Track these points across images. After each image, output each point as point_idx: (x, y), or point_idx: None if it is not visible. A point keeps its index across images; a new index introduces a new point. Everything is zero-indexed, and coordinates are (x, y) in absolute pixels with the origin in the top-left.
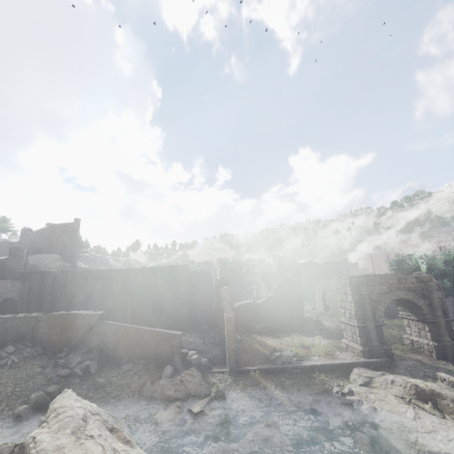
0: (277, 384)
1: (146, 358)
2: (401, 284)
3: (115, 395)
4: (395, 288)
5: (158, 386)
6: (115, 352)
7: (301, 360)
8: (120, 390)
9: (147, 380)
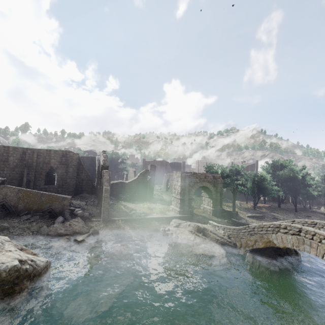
0: (130, 227)
1: (42, 212)
2: (205, 179)
3: (18, 233)
4: (202, 180)
5: (53, 228)
6: (16, 207)
7: (147, 215)
8: (21, 231)
9: (44, 225)
